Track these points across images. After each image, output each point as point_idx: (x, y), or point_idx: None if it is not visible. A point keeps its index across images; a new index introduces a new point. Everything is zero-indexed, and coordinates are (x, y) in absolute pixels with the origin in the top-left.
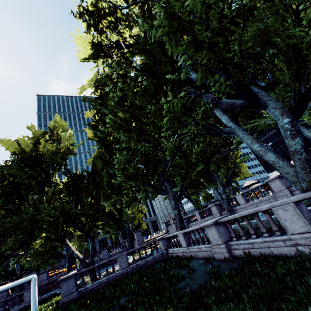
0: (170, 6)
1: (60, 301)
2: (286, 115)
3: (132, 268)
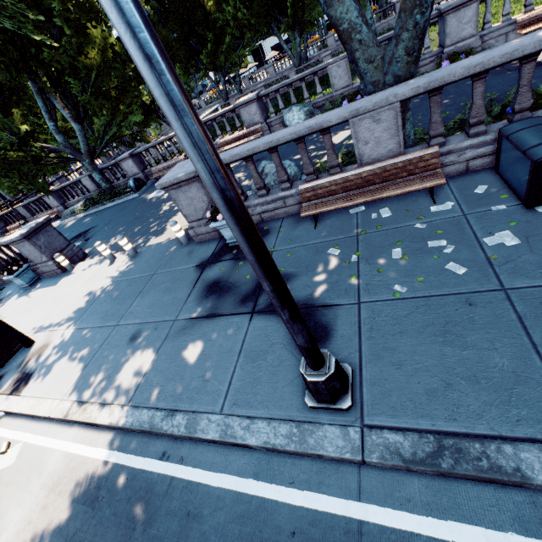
0: (295, 0)
1: None
2: (299, 38)
3: None
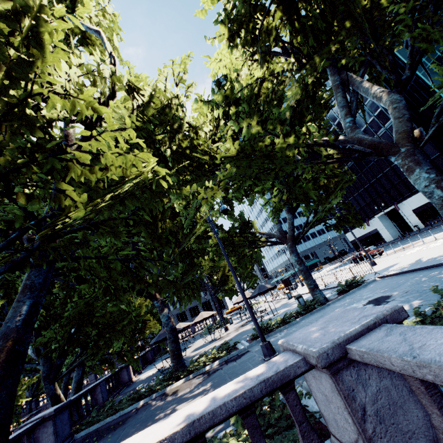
0: None
1: None
2: None
3: None
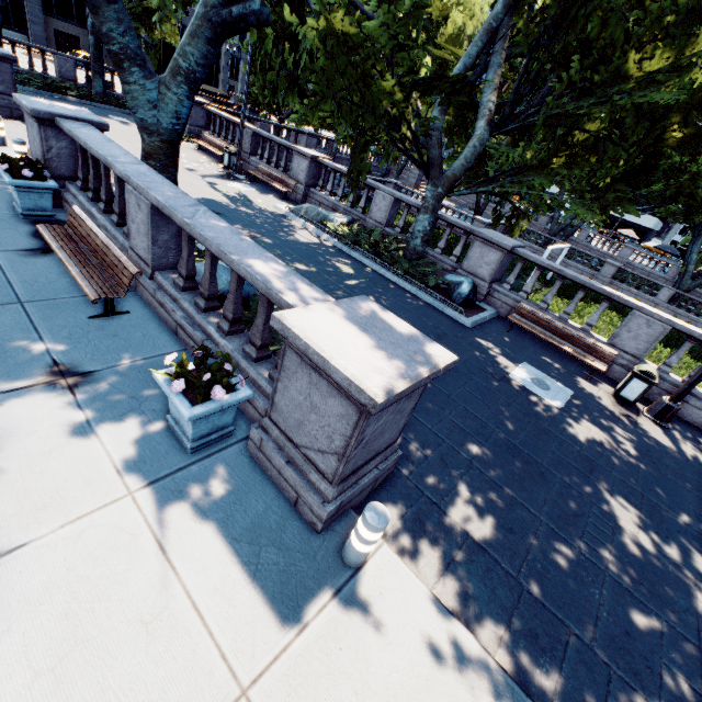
0: None
1: None
2: None
3: None
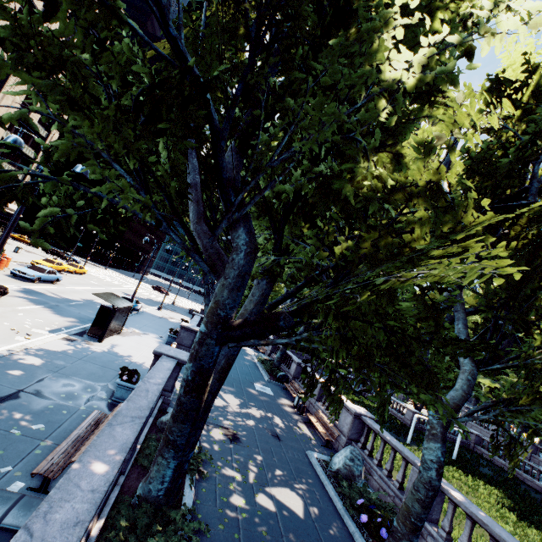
0: None
1: (410, 422)
2: None
3: (448, 436)
